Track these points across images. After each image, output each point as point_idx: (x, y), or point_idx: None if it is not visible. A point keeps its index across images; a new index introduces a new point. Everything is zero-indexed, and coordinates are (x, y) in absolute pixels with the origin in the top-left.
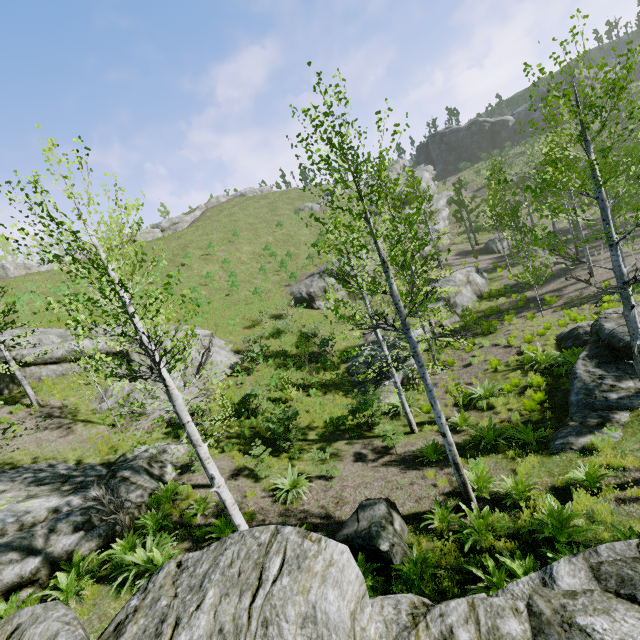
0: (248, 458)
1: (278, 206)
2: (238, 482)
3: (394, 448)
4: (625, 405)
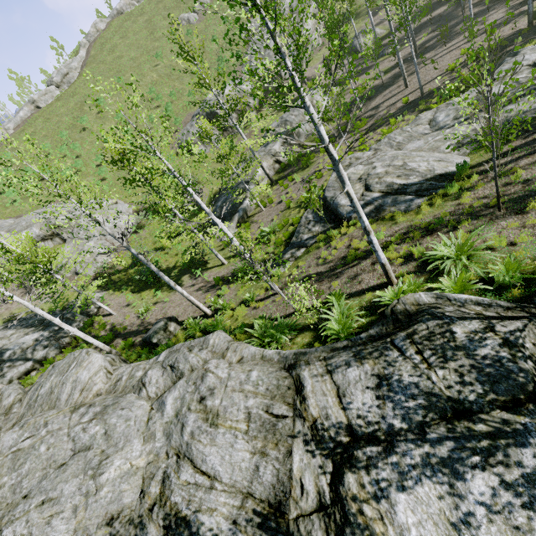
0: (134, 294)
1: (156, 24)
2: (125, 310)
3: (210, 277)
4: (305, 244)
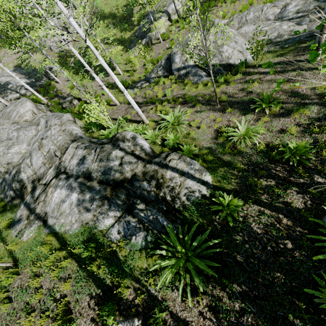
0: (73, 75)
1: None
2: (66, 83)
3: (110, 80)
4: (150, 81)
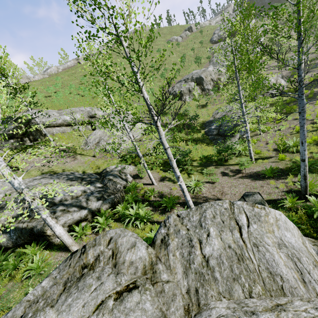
0: (165, 173)
1: (156, 39)
2: (165, 183)
3: (243, 170)
4: None
